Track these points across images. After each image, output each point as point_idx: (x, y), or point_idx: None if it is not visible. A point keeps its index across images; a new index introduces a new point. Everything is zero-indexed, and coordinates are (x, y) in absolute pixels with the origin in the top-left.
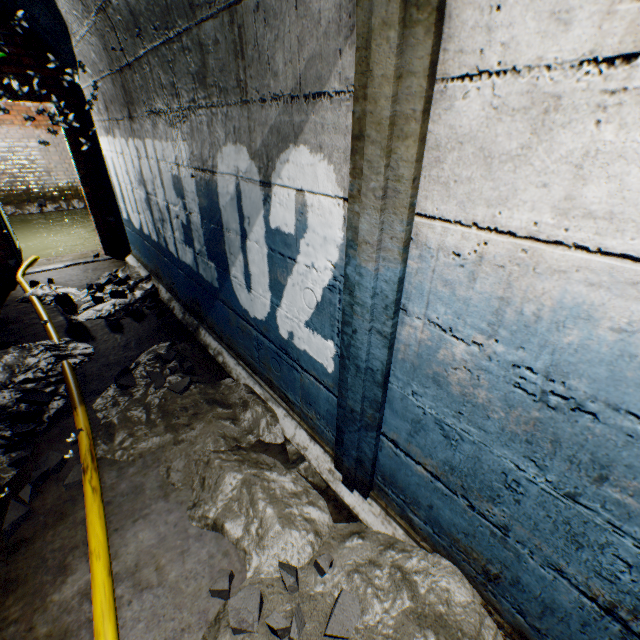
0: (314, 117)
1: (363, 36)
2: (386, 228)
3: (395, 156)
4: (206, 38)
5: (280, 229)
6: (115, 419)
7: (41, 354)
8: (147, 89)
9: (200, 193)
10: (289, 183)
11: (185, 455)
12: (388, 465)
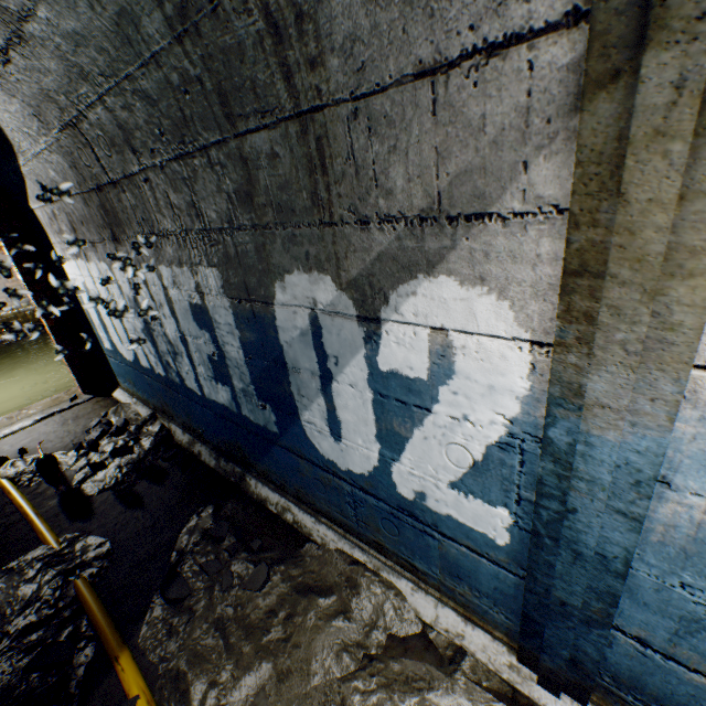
0: (468, 242)
1: (593, 147)
2: (640, 386)
3: (663, 298)
4: (254, 151)
5: (398, 372)
6: (183, 664)
7: (39, 575)
8: (144, 209)
9: (242, 325)
10: (416, 319)
11: (303, 697)
12: (626, 665)
